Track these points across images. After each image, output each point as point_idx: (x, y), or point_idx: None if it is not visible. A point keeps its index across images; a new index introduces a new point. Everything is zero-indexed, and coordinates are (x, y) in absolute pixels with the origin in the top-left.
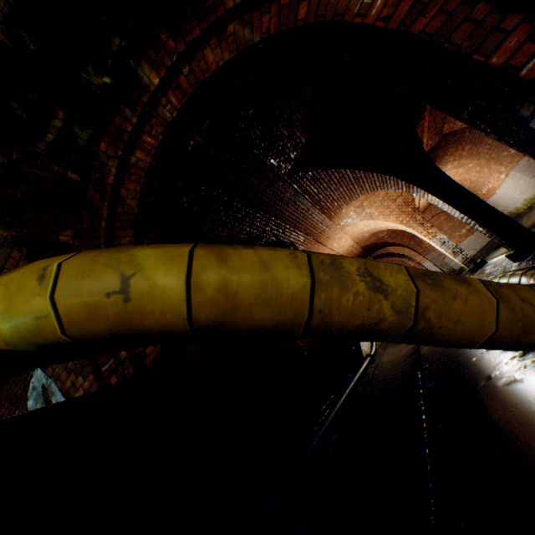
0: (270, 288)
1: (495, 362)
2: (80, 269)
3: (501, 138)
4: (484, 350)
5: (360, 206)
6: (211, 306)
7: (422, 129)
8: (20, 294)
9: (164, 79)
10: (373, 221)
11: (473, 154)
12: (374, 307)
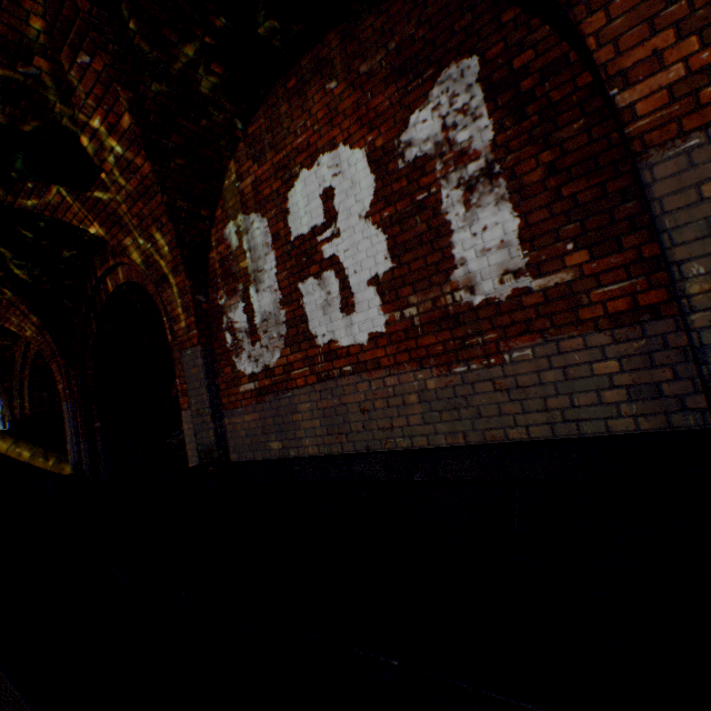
0: (0, 449)
1: None
2: None
3: None
4: None
5: None
6: None
7: None
8: None
9: None
10: None
11: None
12: (20, 458)
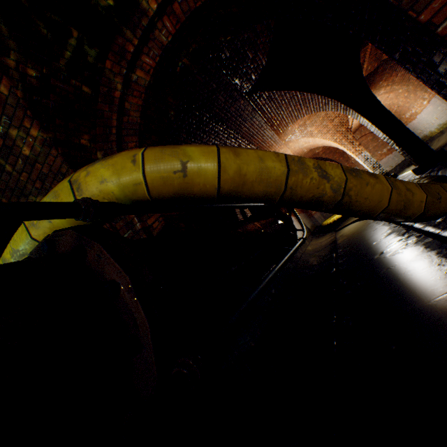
0: (264, 173)
1: (388, 243)
2: (156, 157)
3: (418, 76)
4: (382, 237)
5: (303, 124)
6: (231, 182)
7: (364, 54)
8: (123, 171)
9: (161, 5)
10: (312, 138)
11: (404, 80)
12: (320, 187)
